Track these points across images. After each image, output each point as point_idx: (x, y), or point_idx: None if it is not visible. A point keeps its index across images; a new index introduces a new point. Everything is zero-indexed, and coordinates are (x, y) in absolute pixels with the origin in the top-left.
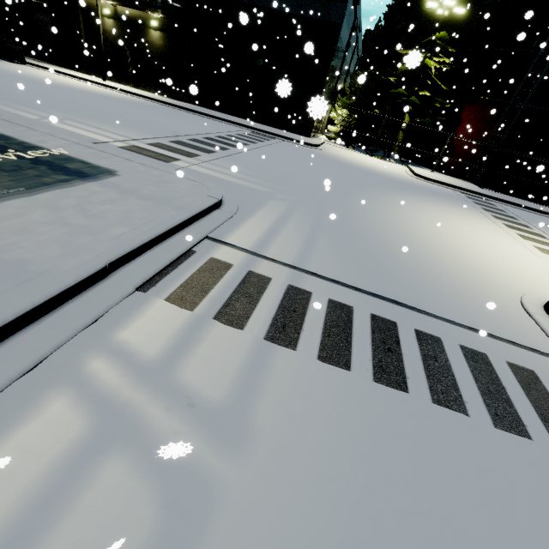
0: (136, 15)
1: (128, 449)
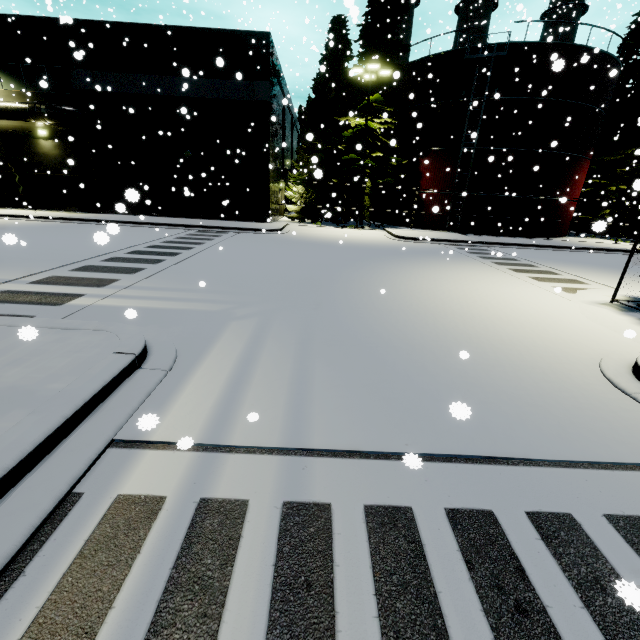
0: (17, 127)
1: None
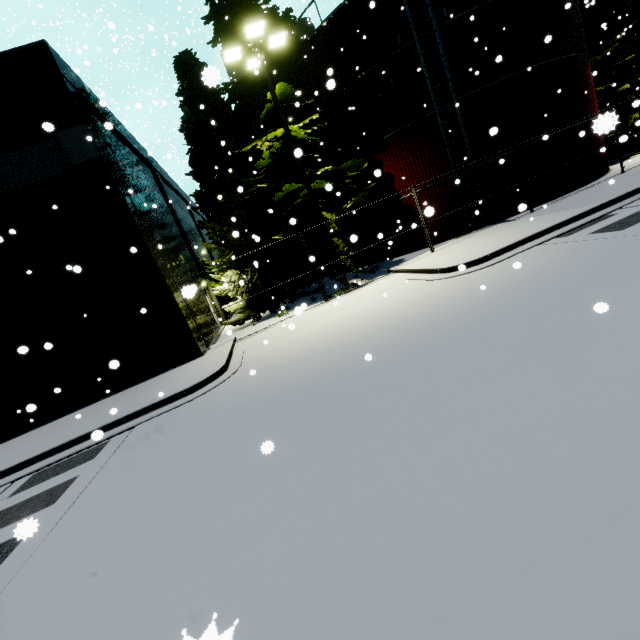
0: None
1: None
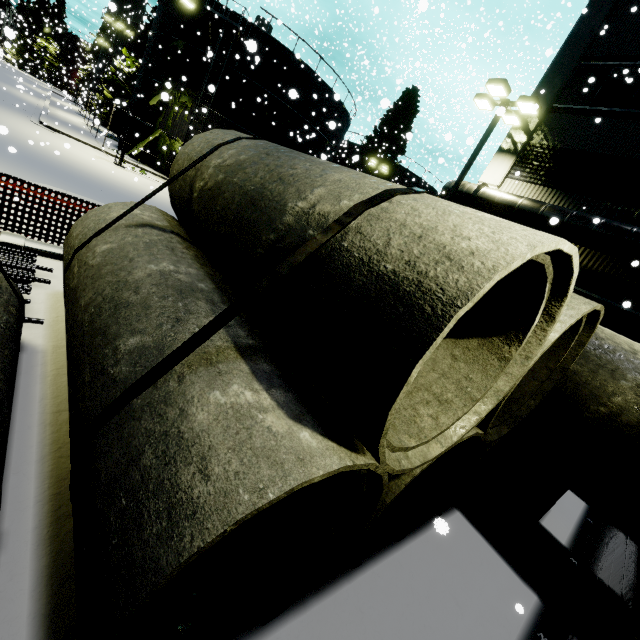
0: None
1: (2, 67)
